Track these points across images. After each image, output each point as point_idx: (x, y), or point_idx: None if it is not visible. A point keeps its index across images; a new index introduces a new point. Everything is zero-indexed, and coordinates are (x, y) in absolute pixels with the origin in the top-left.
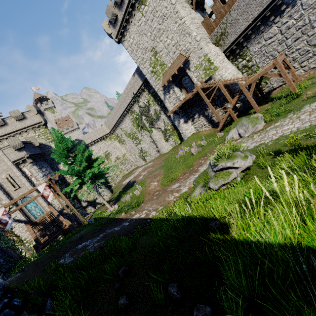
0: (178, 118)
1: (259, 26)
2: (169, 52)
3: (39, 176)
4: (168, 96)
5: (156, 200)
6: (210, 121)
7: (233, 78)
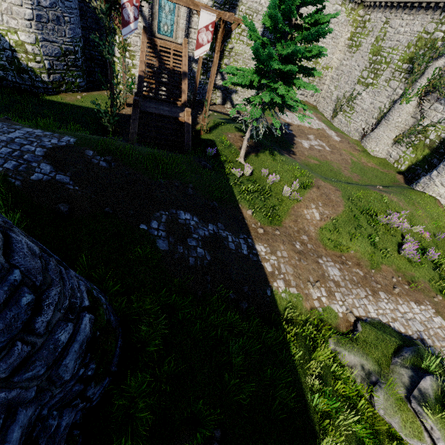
0: None
1: None
2: None
3: None
4: None
5: (297, 258)
6: None
7: None
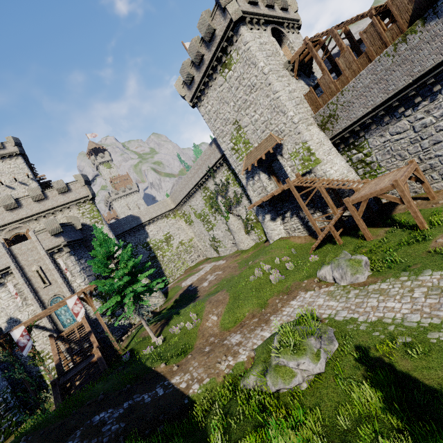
0: (263, 212)
1: (383, 116)
2: (257, 129)
3: (76, 270)
4: (251, 182)
5: (206, 357)
6: (306, 226)
7: (341, 177)
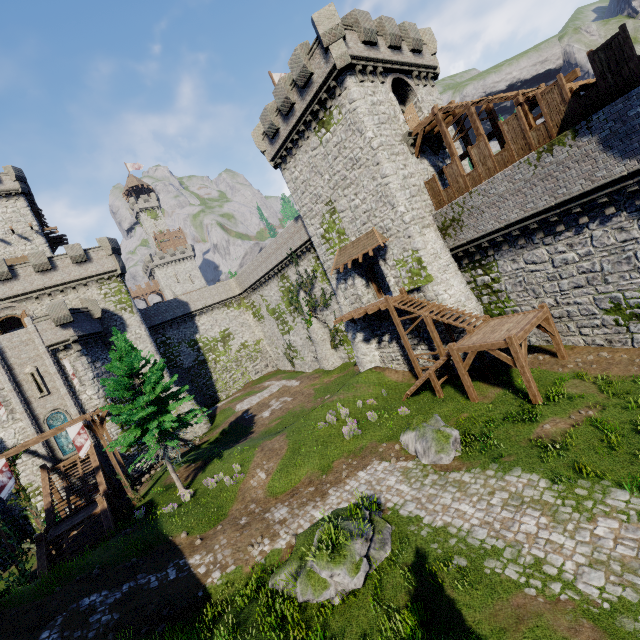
0: (354, 329)
1: (518, 237)
2: (356, 218)
3: (88, 376)
4: (343, 285)
5: (239, 533)
6: (407, 358)
7: (456, 306)
